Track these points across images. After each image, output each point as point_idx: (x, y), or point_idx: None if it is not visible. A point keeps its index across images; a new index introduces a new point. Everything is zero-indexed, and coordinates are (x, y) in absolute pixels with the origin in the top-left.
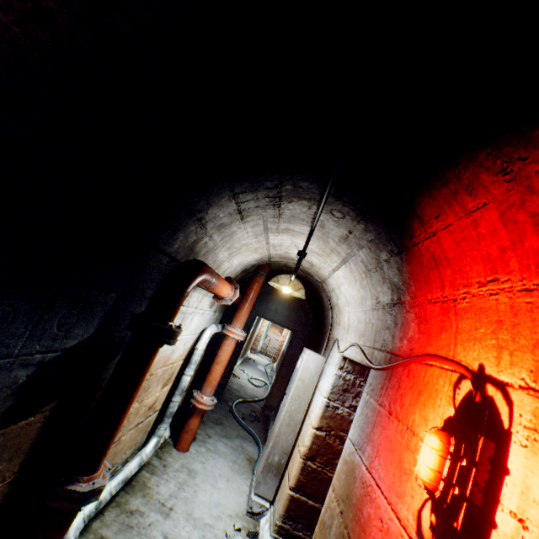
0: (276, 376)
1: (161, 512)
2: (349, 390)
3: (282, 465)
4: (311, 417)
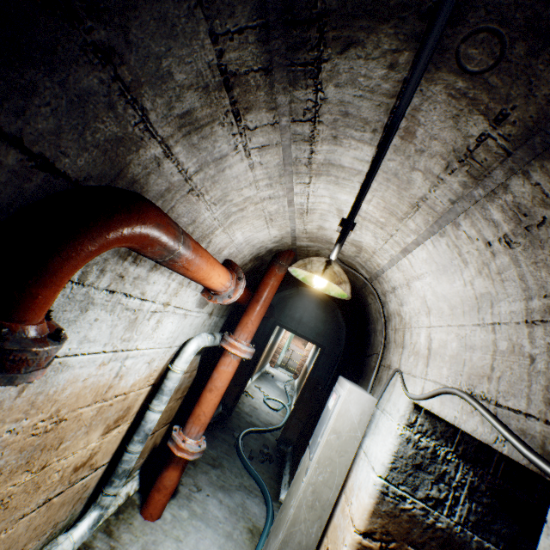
0: (296, 403)
1: None
2: (426, 467)
3: None
4: (351, 503)
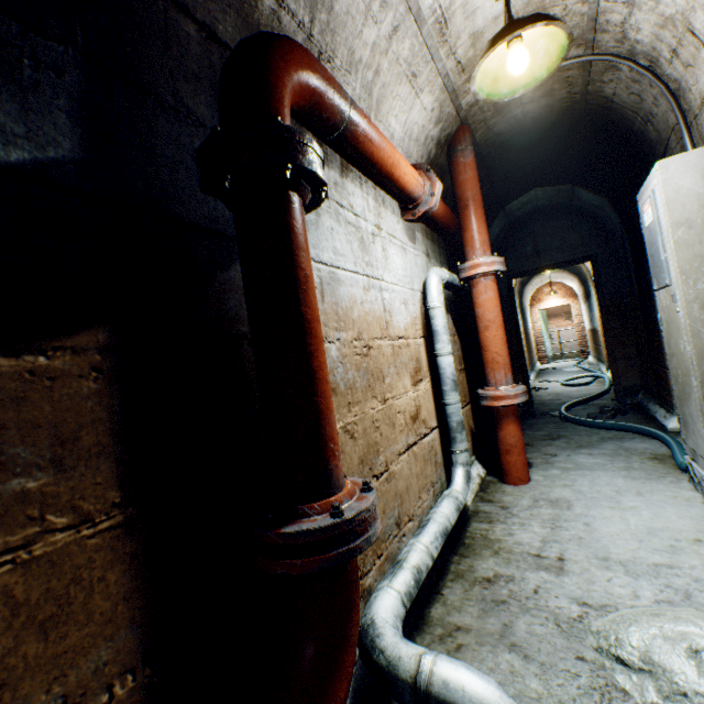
0: (606, 341)
1: (543, 569)
2: None
3: None
4: None
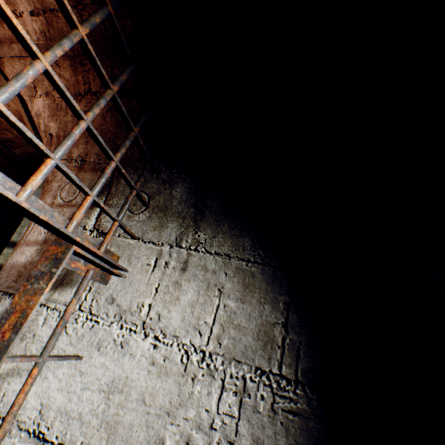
0: None
1: None
2: None
3: None
4: None
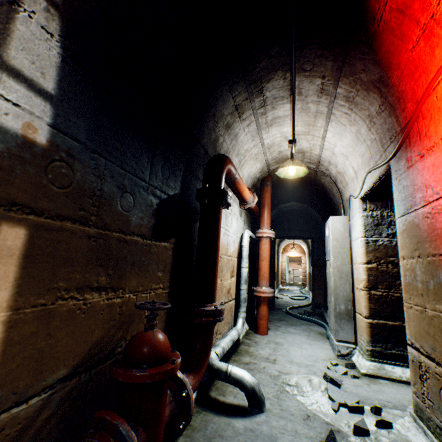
0: (312, 279)
1: (268, 362)
2: (380, 223)
3: (350, 310)
4: (357, 261)
